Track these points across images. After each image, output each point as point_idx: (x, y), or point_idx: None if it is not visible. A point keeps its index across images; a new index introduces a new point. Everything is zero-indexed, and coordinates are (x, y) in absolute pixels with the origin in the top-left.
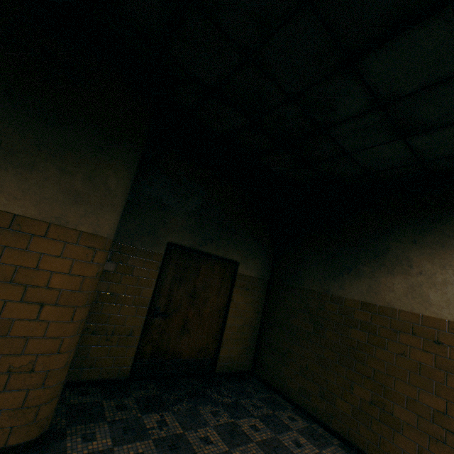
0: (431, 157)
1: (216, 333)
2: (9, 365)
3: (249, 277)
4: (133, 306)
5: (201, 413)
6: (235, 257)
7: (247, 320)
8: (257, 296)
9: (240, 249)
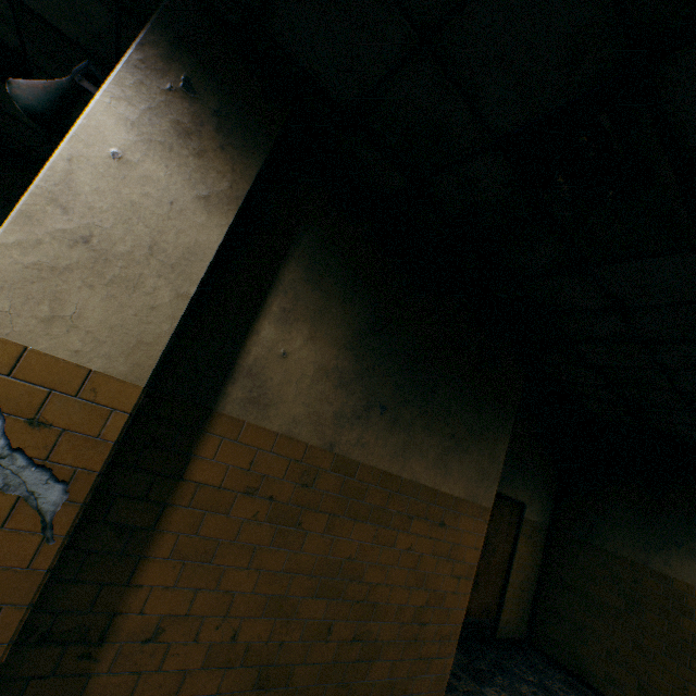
0: None
1: (498, 588)
2: (439, 634)
3: (532, 521)
4: None
5: (525, 693)
6: (523, 498)
7: (526, 575)
8: (537, 545)
9: (528, 488)
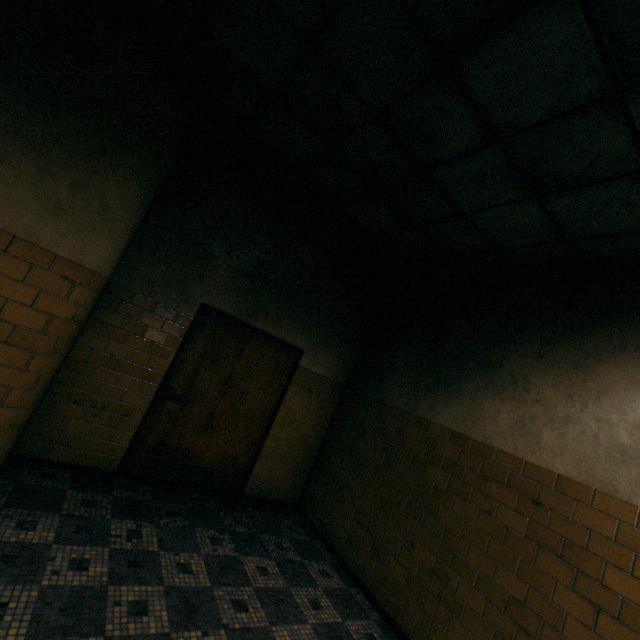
0: (581, 233)
1: (253, 440)
2: None
3: (316, 374)
4: (137, 378)
5: (195, 536)
6: (299, 343)
7: (302, 434)
8: (324, 403)
9: (308, 333)
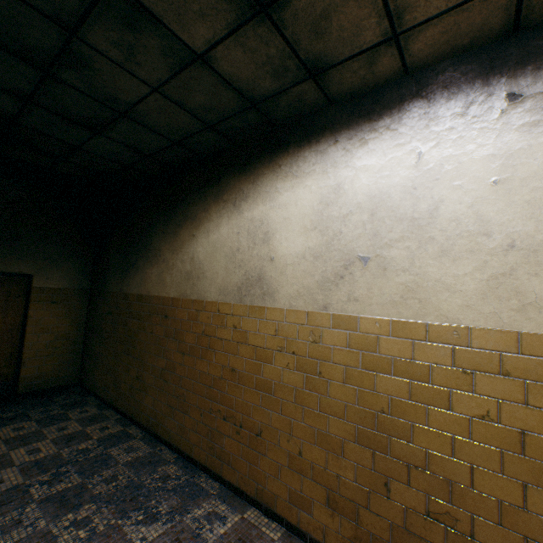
0: (148, 151)
1: (11, 354)
2: None
3: (55, 289)
4: None
5: None
6: (25, 270)
7: (62, 335)
8: (75, 307)
9: (31, 260)
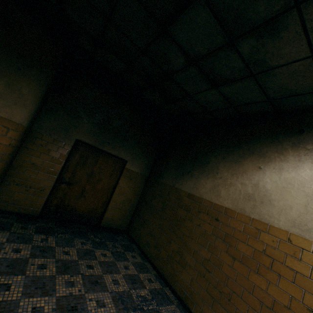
0: (237, 103)
1: (104, 202)
2: None
3: (133, 171)
4: (46, 173)
5: (74, 241)
6: (125, 157)
7: (128, 199)
8: (138, 185)
9: (129, 152)
